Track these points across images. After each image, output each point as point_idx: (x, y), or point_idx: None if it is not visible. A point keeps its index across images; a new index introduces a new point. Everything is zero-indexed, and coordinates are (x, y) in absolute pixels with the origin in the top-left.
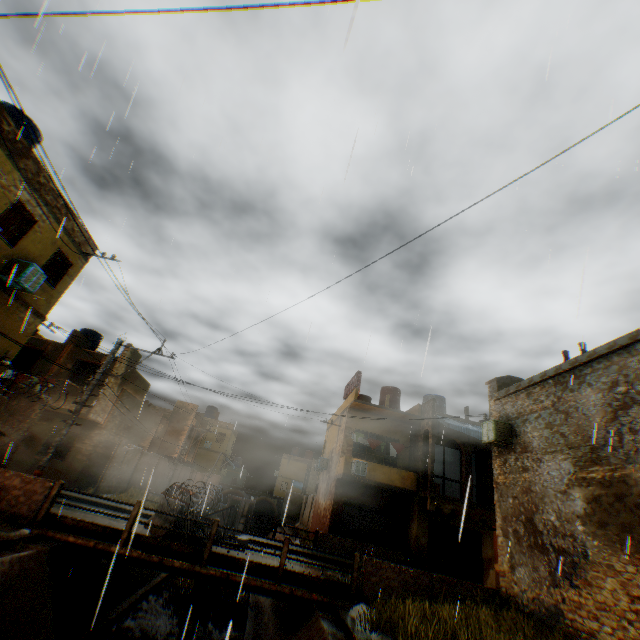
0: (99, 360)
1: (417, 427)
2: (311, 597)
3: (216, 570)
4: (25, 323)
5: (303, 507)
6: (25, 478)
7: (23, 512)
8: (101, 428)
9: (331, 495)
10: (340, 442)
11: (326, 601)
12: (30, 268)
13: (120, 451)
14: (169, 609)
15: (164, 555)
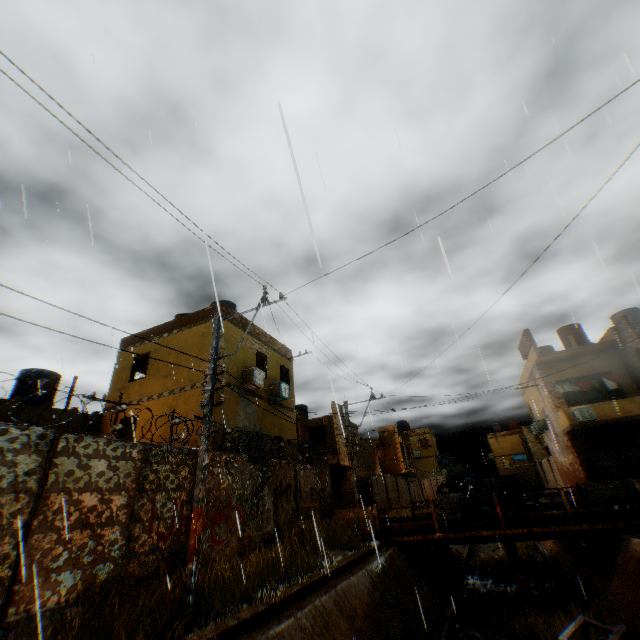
0: (329, 422)
1: (621, 350)
2: (611, 527)
3: (517, 529)
4: (290, 419)
5: (541, 475)
6: (353, 511)
7: (366, 531)
8: (349, 470)
9: (568, 449)
10: (546, 399)
11: (627, 526)
12: (281, 385)
13: (372, 480)
14: (488, 580)
15: (471, 530)
